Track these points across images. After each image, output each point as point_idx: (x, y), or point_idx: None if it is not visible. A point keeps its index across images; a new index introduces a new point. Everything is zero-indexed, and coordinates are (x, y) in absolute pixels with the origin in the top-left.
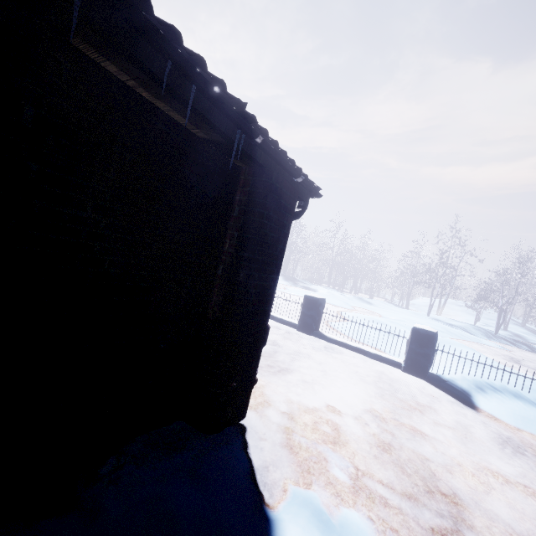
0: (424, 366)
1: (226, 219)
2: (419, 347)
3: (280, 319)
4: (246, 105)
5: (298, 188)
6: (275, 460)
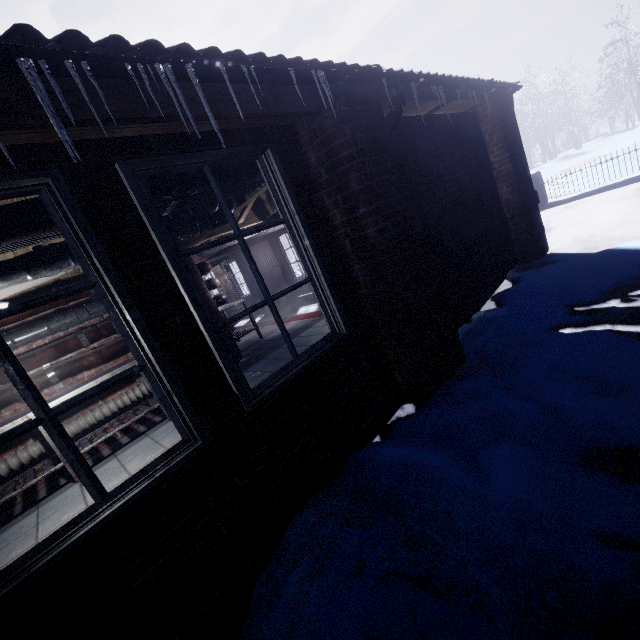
0: None
1: (483, 146)
2: None
3: None
4: (493, 80)
5: (506, 95)
6: (587, 247)
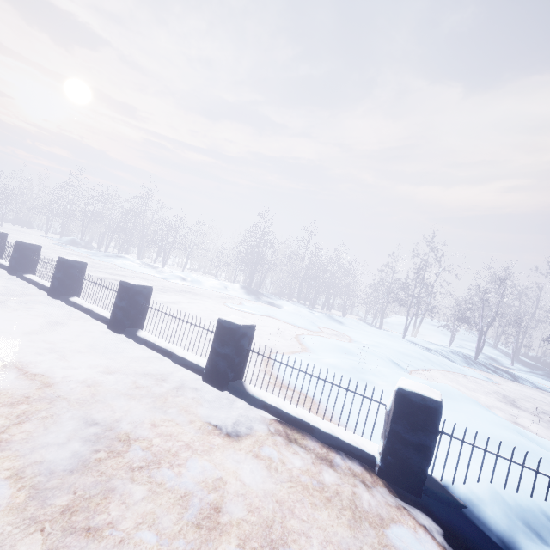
0: (418, 470)
1: None
2: (409, 431)
3: (181, 358)
4: None
5: None
6: None
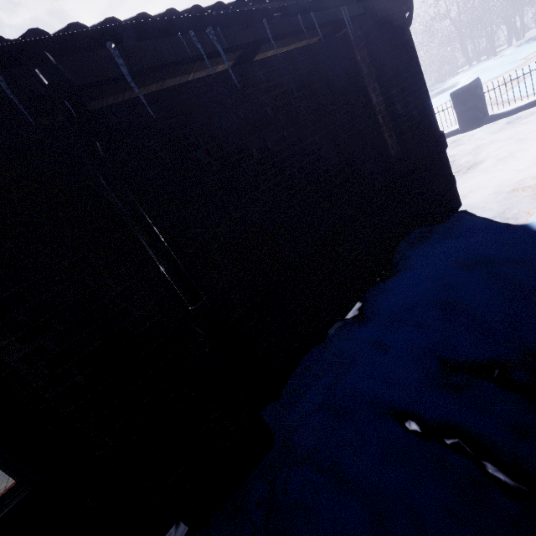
0: None
1: (361, 82)
2: None
3: None
4: None
5: None
6: (507, 208)
